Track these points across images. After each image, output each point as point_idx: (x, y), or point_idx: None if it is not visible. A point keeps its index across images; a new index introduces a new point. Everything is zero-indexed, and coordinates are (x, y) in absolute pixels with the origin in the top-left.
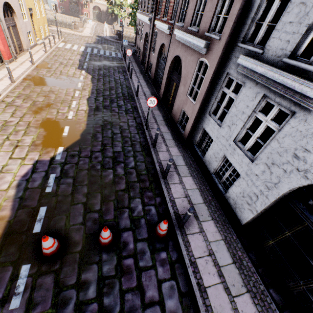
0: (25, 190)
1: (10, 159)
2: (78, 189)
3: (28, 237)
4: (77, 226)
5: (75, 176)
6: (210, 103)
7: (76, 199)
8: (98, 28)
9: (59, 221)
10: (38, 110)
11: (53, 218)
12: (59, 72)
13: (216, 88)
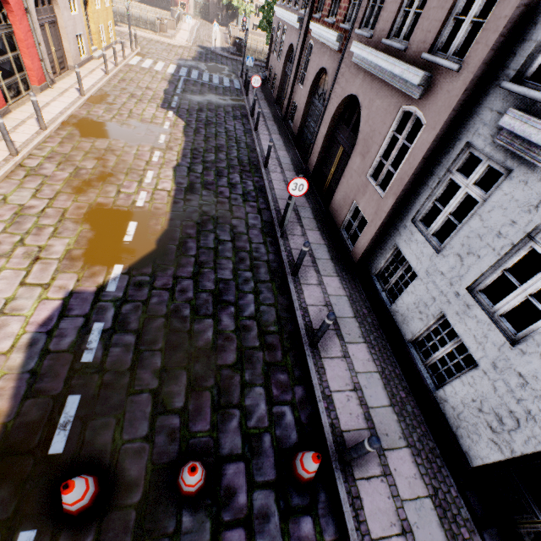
0: (43, 355)
1: (21, 286)
2: (143, 358)
3: (37, 465)
4: (136, 444)
5: (141, 330)
6: (418, 201)
7: (139, 381)
8: (201, 32)
9: (102, 430)
10: (84, 186)
11: (90, 422)
12: (128, 112)
13: (437, 171)
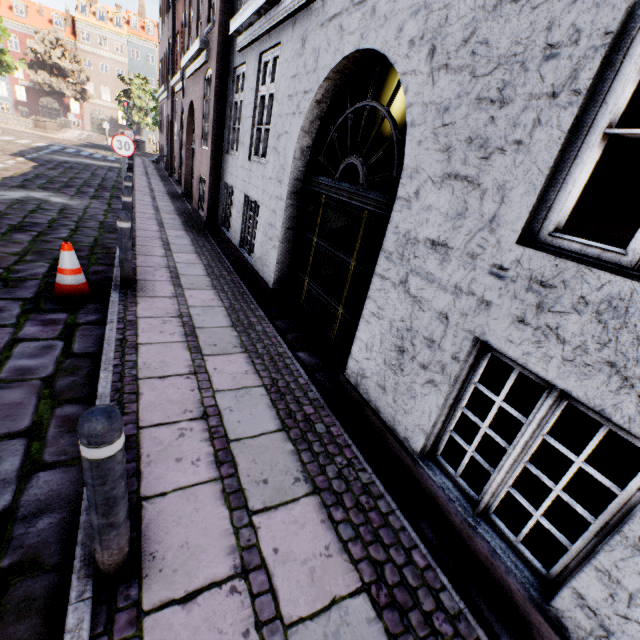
0: None
1: None
2: None
3: None
4: None
5: None
6: (226, 135)
7: None
8: (94, 136)
9: None
10: None
11: None
12: None
13: (228, 104)
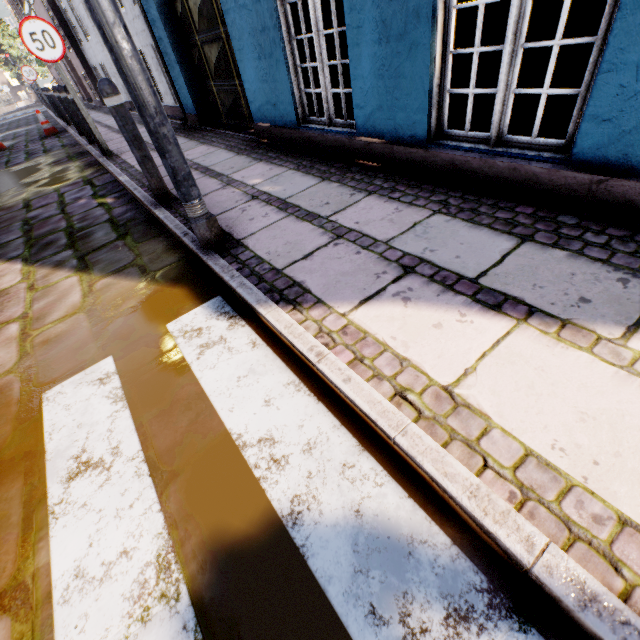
0: None
1: None
2: None
3: None
4: None
5: None
6: (74, 34)
7: None
8: (4, 108)
9: None
10: None
11: None
12: None
13: (62, 12)
